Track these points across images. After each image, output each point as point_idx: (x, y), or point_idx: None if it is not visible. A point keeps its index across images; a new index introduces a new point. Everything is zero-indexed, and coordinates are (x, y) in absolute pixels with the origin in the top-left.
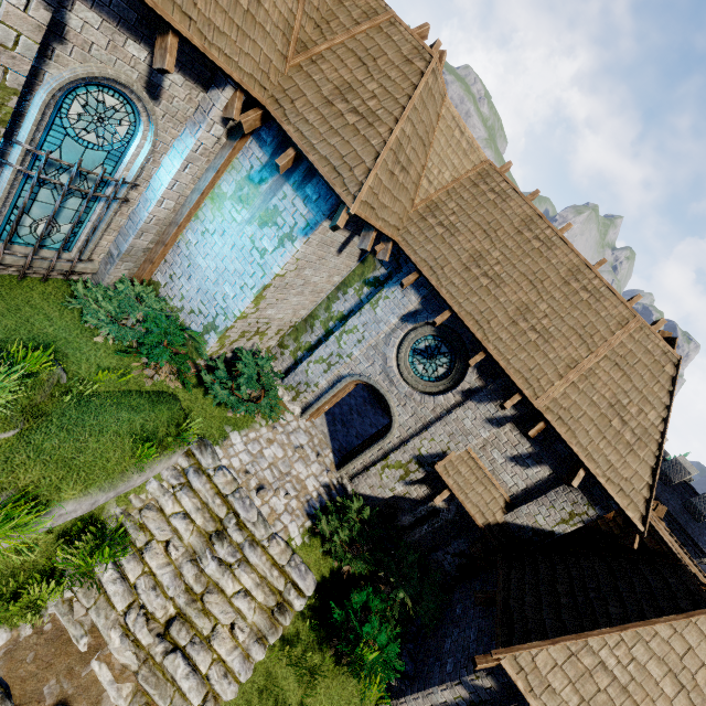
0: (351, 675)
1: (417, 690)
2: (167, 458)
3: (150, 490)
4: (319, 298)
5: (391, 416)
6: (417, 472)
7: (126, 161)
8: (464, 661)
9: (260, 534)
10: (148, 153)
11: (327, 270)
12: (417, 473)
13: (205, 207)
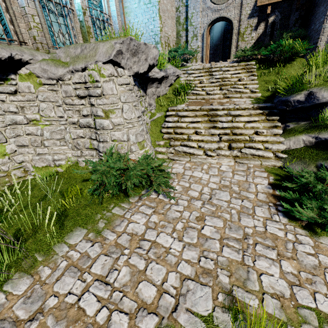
0: (292, 63)
1: (318, 38)
2: (178, 69)
3: (182, 80)
4: (174, 24)
5: (228, 21)
6: (254, 21)
7: (104, 9)
8: (325, 9)
9: (222, 65)
10: (106, 2)
11: (169, 2)
12: (254, 21)
13: (126, 18)
